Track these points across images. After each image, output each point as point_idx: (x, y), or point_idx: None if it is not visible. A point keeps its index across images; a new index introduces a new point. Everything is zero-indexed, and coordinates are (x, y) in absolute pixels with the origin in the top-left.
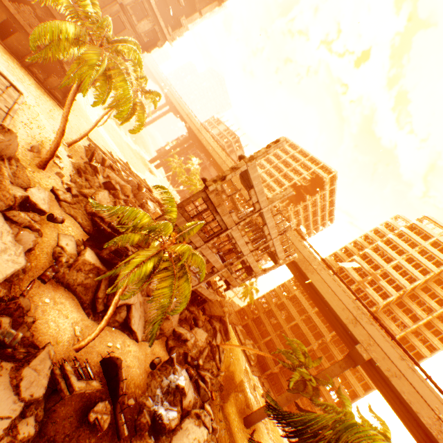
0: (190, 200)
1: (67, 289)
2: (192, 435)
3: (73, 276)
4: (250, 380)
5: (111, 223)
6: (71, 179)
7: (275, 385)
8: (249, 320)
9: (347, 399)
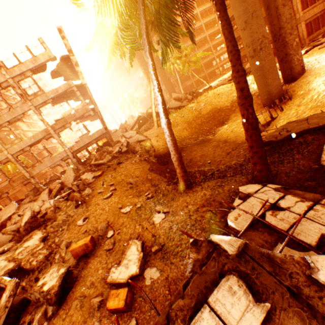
0: None
1: None
2: None
3: None
4: None
5: None
6: None
7: None
8: None
9: None
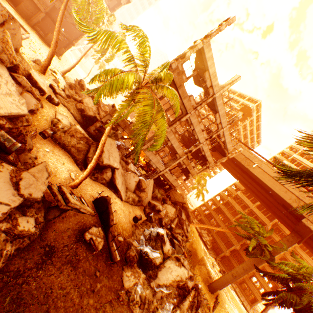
0: None
1: (63, 149)
2: (174, 272)
3: (67, 139)
4: (208, 258)
5: None
6: (65, 87)
7: (227, 266)
8: (202, 216)
9: (302, 261)
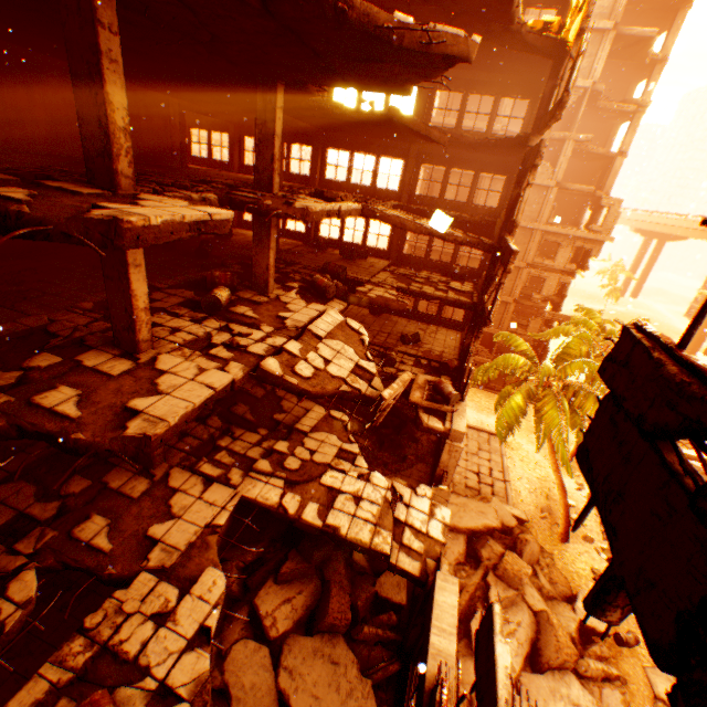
0: None
1: None
2: None
3: None
4: None
5: None
6: (601, 535)
7: None
8: None
9: None
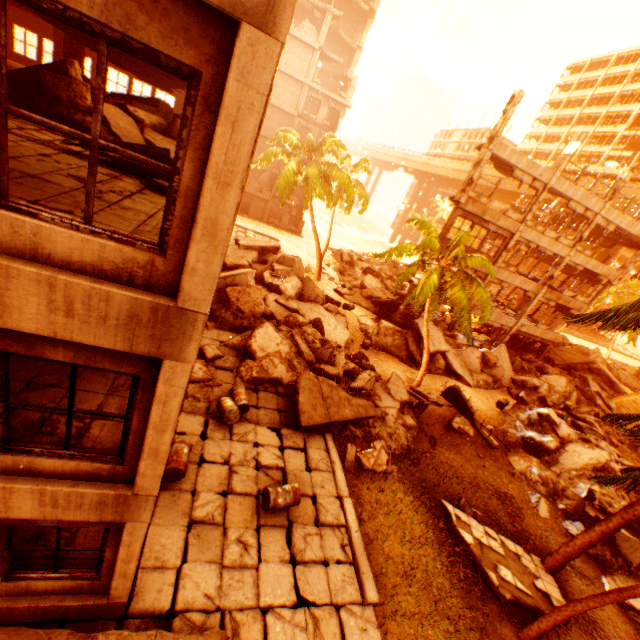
0: (447, 226)
1: (384, 352)
2: (583, 456)
3: (382, 341)
4: None
5: (387, 298)
6: (339, 280)
7: None
8: None
9: None
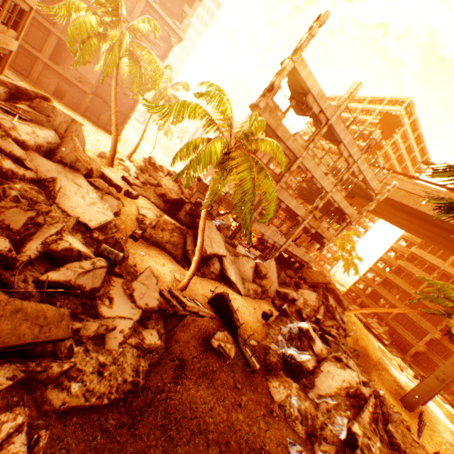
0: None
1: (157, 248)
2: (337, 377)
3: (158, 235)
4: (390, 360)
5: None
6: (136, 174)
7: (427, 367)
8: (362, 297)
9: None
